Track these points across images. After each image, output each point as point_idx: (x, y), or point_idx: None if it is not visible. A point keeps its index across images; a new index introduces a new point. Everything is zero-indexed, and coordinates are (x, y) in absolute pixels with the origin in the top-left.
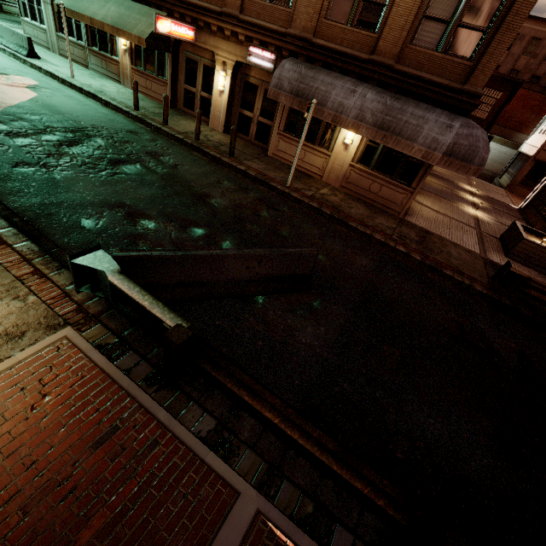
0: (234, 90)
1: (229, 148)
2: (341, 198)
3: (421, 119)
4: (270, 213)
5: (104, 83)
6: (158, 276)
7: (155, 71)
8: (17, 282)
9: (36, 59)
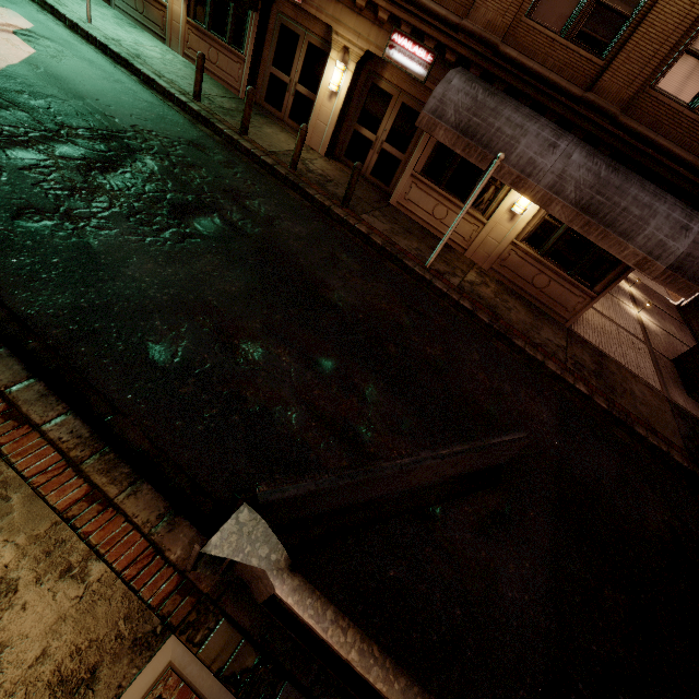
0: (352, 93)
1: (345, 193)
2: (494, 290)
3: (648, 208)
4: (414, 321)
5: (139, 38)
6: (312, 508)
7: (227, 35)
8: (62, 527)
9: None
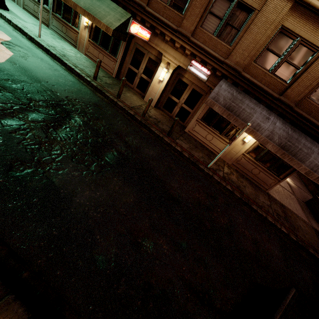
0: (169, 81)
1: (170, 130)
2: (236, 176)
3: (310, 149)
4: (212, 202)
5: (63, 45)
6: None
7: (108, 49)
8: None
9: (4, 10)
